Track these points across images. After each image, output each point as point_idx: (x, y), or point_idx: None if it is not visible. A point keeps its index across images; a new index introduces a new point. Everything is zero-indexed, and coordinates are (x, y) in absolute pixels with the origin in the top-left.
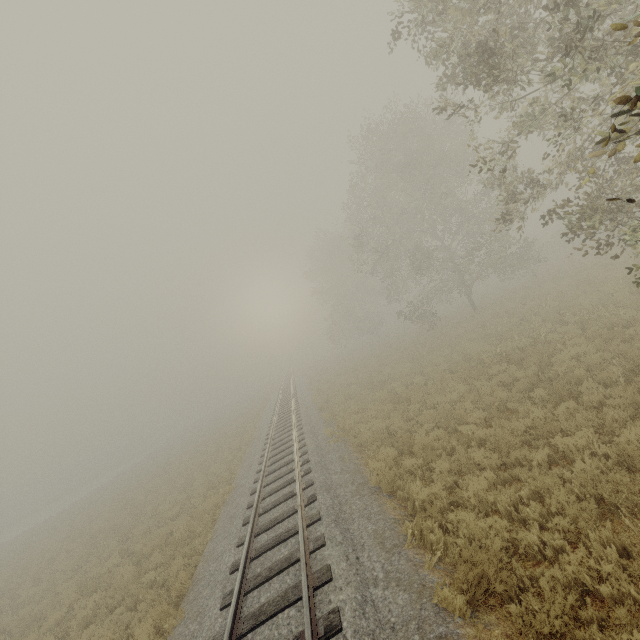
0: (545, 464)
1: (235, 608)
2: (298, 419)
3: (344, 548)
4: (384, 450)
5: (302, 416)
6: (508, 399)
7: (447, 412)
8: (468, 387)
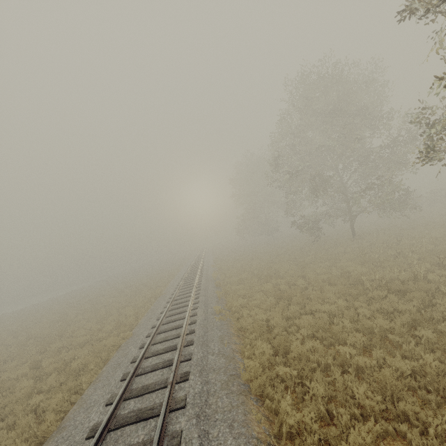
0: (442, 433)
1: None
2: (198, 288)
3: None
4: (261, 345)
5: (202, 287)
6: (389, 329)
7: (324, 323)
8: (346, 303)
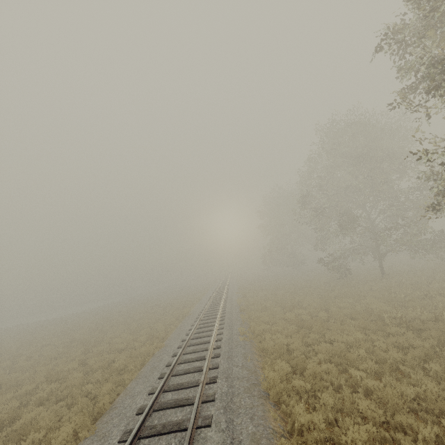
0: (431, 442)
1: None
2: (223, 312)
3: (224, 437)
4: (280, 363)
5: (226, 310)
6: (401, 361)
7: (341, 351)
8: (365, 336)
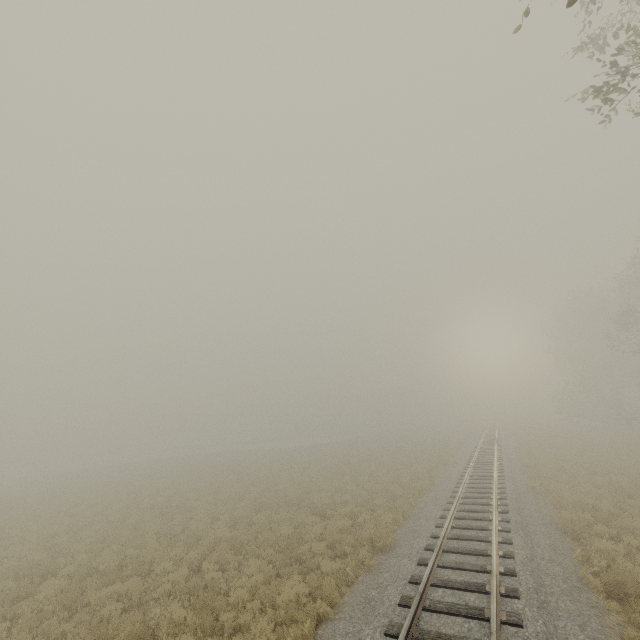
0: None
1: (447, 527)
2: (499, 465)
3: (524, 539)
4: (581, 513)
5: (504, 464)
6: None
7: None
8: None
